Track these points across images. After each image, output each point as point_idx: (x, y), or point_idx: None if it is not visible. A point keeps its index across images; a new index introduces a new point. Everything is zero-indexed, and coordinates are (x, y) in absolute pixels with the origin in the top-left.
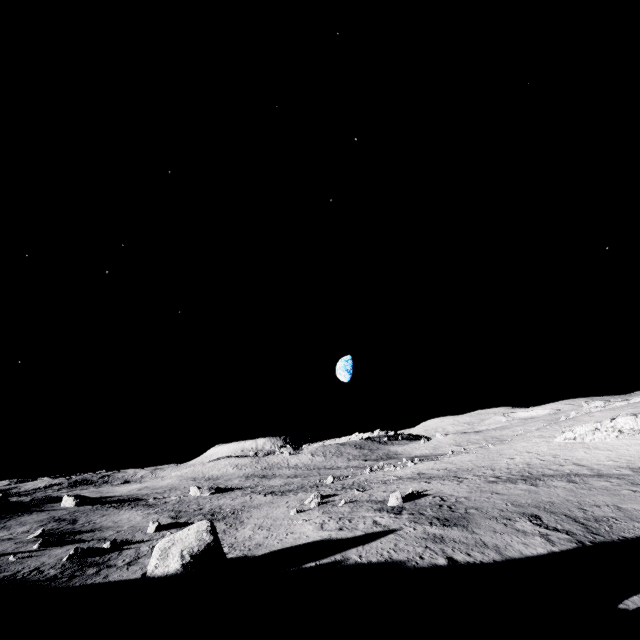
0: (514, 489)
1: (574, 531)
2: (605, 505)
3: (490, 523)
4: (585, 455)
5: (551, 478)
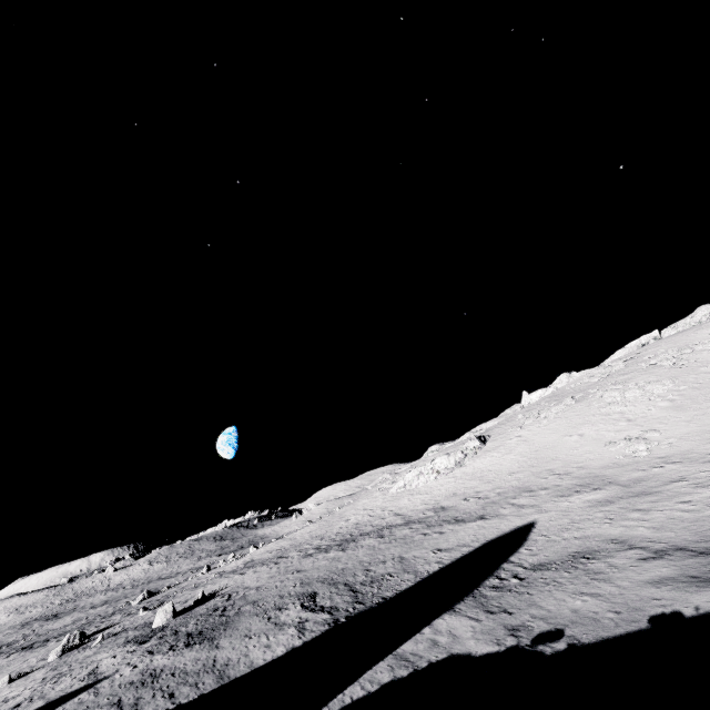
0: (321, 560)
1: (340, 605)
2: (392, 559)
3: (252, 622)
4: (407, 502)
5: (365, 536)
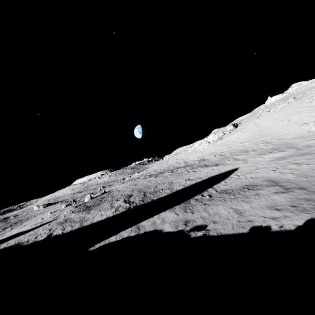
0: (145, 181)
1: (135, 201)
2: (168, 182)
3: (106, 205)
4: (192, 157)
5: (167, 171)
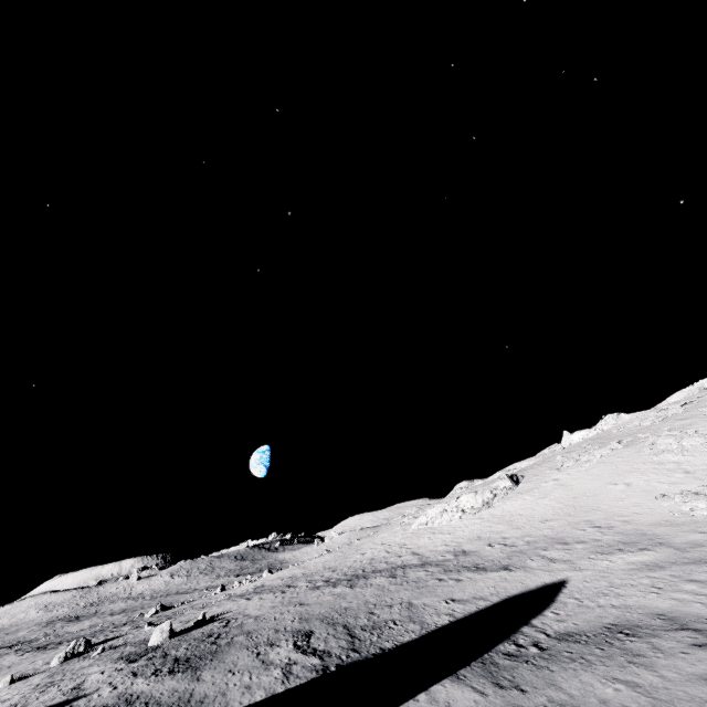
0: (326, 595)
1: (333, 650)
2: (399, 603)
3: (240, 656)
4: (427, 541)
5: (377, 574)
